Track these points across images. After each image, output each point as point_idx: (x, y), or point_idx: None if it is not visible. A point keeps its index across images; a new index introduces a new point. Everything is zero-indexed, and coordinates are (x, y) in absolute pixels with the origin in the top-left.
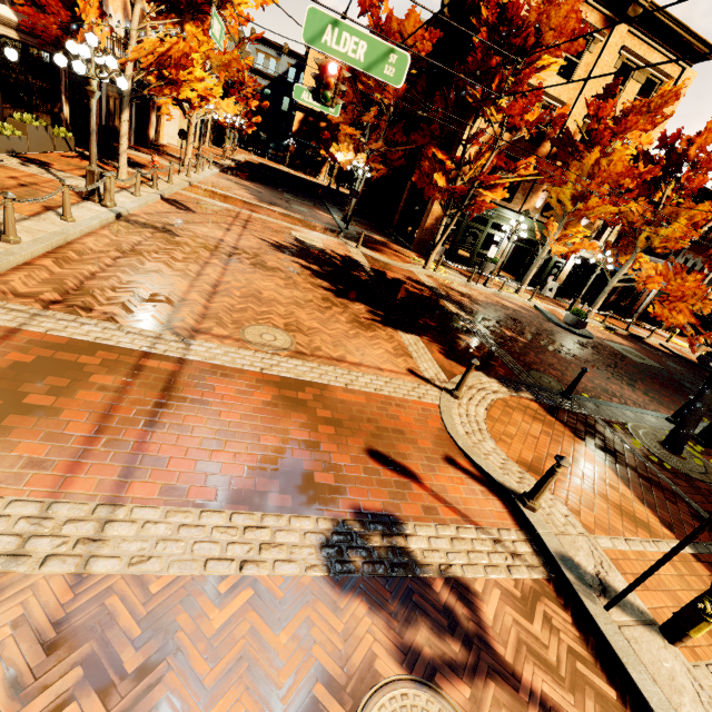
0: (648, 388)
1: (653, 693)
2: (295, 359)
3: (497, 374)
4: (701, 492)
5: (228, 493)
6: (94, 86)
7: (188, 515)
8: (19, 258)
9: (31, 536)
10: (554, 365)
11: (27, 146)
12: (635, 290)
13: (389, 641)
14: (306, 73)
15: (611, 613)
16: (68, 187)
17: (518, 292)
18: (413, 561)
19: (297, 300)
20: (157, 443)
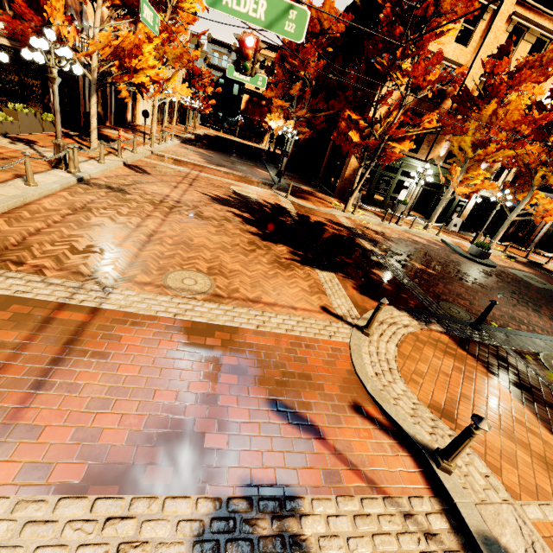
0: (552, 313)
1: None
2: (211, 303)
3: (408, 307)
4: None
5: (99, 470)
6: (54, 73)
7: (41, 506)
8: None
9: None
10: (462, 294)
11: (19, 129)
12: (532, 223)
13: None
14: None
15: None
16: (30, 157)
17: (427, 228)
18: None
19: (224, 245)
20: (37, 408)
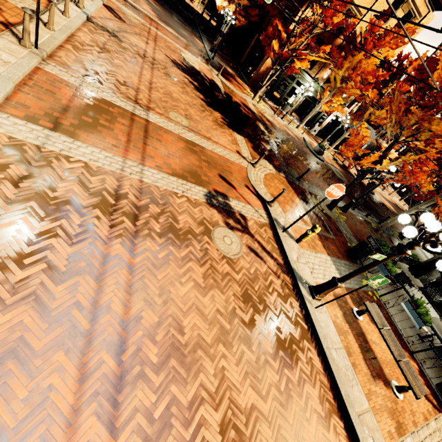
0: None
1: (286, 247)
2: (191, 133)
3: (273, 163)
4: (331, 222)
5: (175, 173)
6: None
7: (165, 175)
8: (58, 42)
9: (124, 167)
10: (300, 167)
11: None
12: None
13: (222, 220)
14: None
15: (283, 233)
16: None
17: (298, 127)
18: (231, 207)
19: (189, 103)
20: (149, 151)
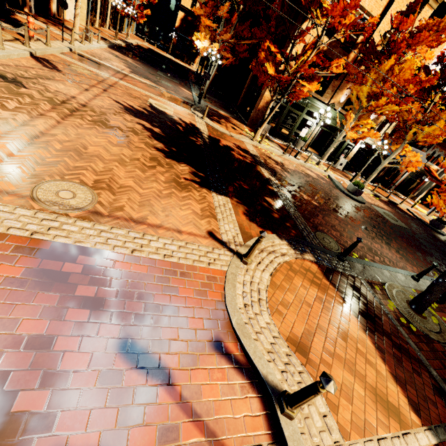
0: (399, 246)
1: None
2: (85, 221)
3: (289, 236)
4: (438, 354)
5: None
6: None
7: None
8: None
9: None
10: (335, 226)
11: None
12: (397, 170)
13: None
14: None
15: None
16: None
17: (319, 164)
18: None
19: (123, 158)
20: None
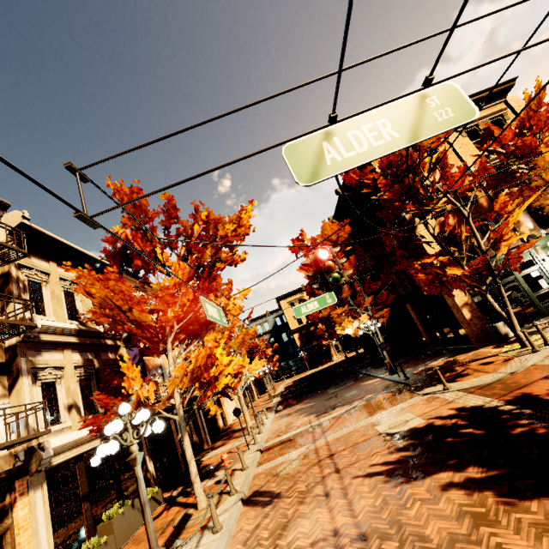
0: None
1: None
2: None
3: None
4: None
5: None
6: (134, 451)
7: None
8: None
9: None
10: None
11: (115, 545)
12: None
13: None
14: (285, 313)
15: None
16: None
17: None
18: None
19: None
20: None
